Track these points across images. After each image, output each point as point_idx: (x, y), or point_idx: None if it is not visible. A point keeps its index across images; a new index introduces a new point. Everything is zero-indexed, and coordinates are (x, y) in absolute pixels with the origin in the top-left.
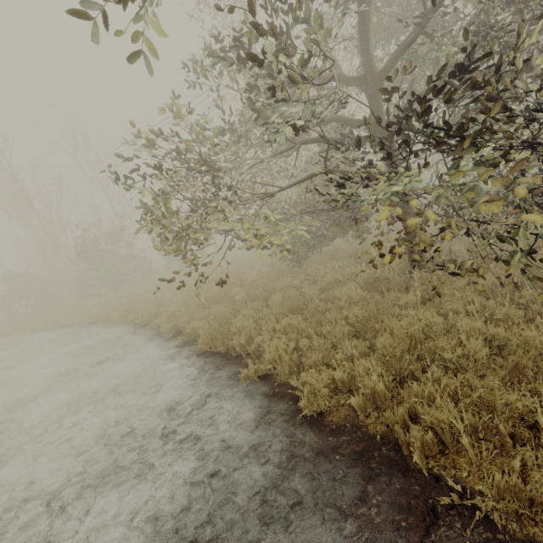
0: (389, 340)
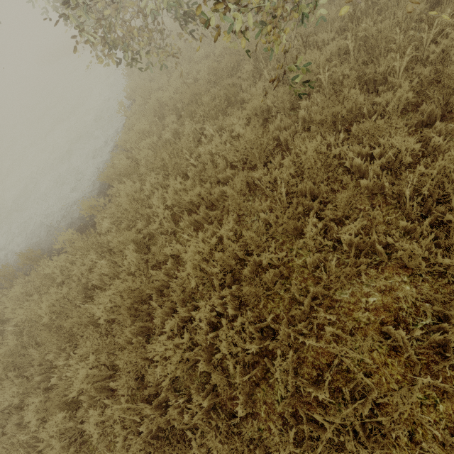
0: (142, 90)
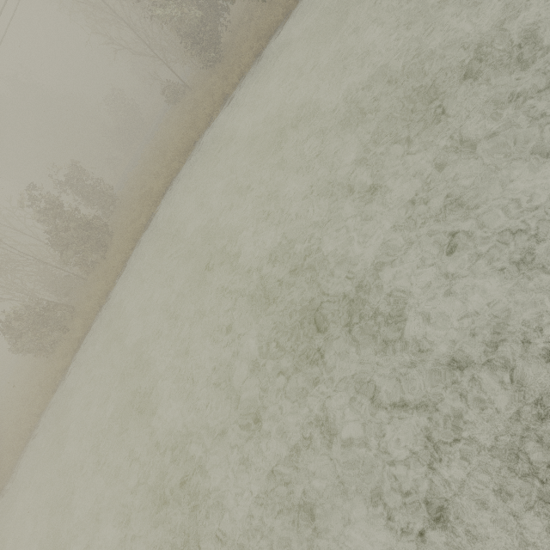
0: None
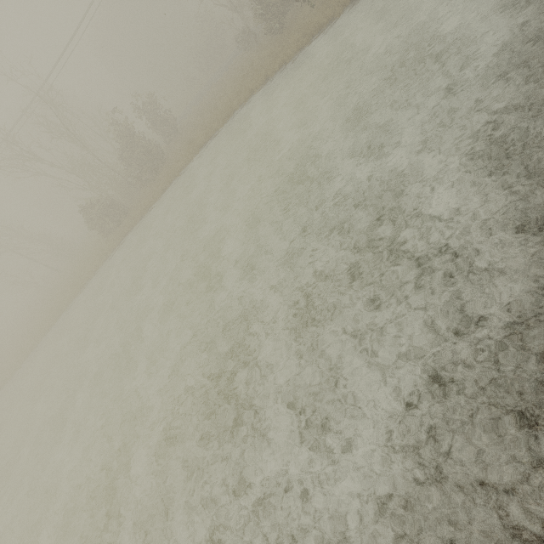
0: None
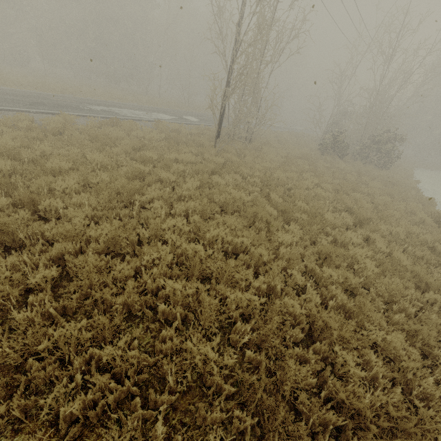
0: None
